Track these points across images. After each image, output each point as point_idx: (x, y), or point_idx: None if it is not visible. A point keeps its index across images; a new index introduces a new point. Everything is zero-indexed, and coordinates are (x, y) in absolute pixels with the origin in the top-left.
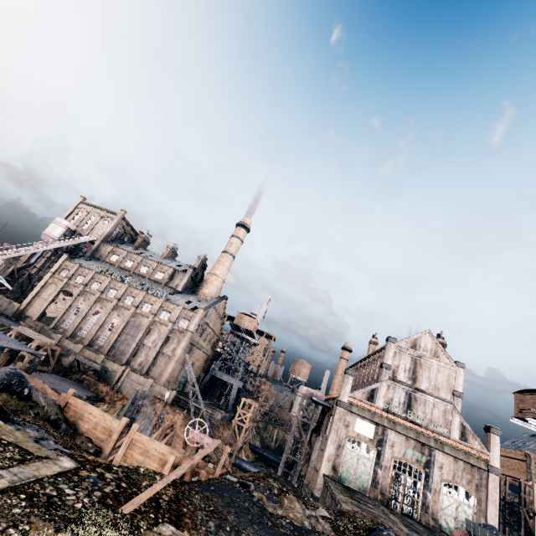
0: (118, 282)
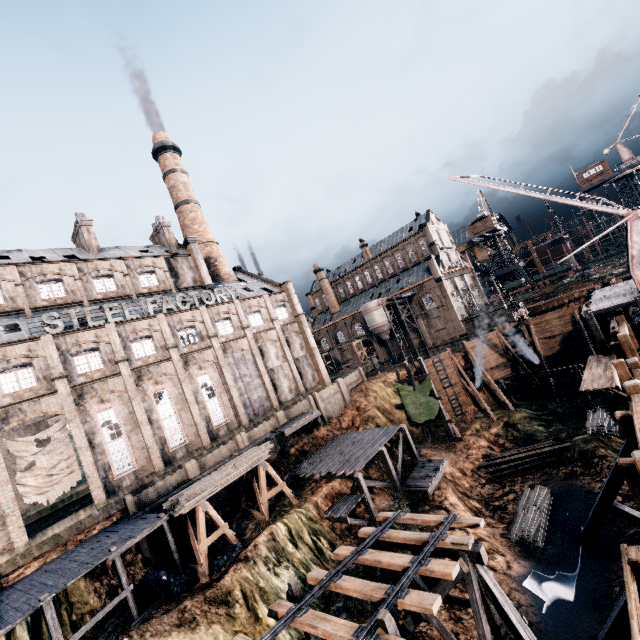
0: (135, 323)
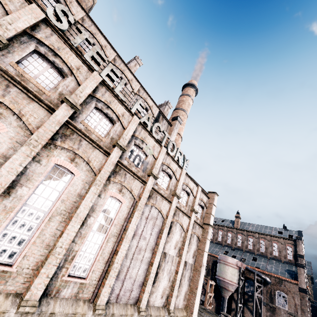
0: (116, 100)
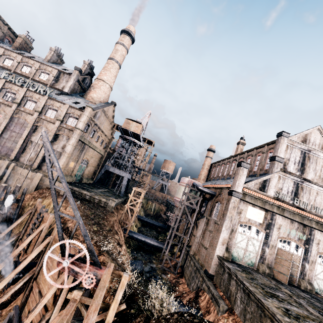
0: None
